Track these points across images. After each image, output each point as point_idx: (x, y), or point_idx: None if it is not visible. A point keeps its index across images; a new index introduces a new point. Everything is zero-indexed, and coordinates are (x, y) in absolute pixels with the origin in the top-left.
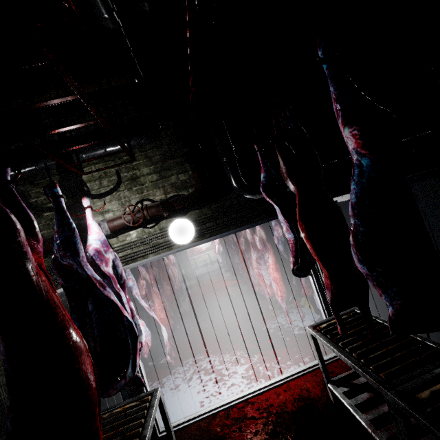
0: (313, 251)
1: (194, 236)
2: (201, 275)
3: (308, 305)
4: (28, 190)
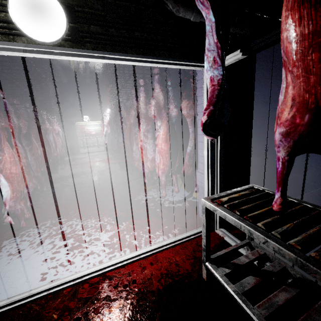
0: (318, 40)
1: (63, 34)
2: (86, 153)
3: (180, 184)
4: None
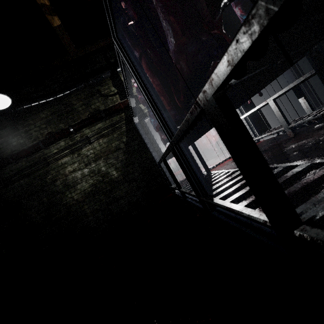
0: None
1: None
2: None
3: None
4: (99, 88)
